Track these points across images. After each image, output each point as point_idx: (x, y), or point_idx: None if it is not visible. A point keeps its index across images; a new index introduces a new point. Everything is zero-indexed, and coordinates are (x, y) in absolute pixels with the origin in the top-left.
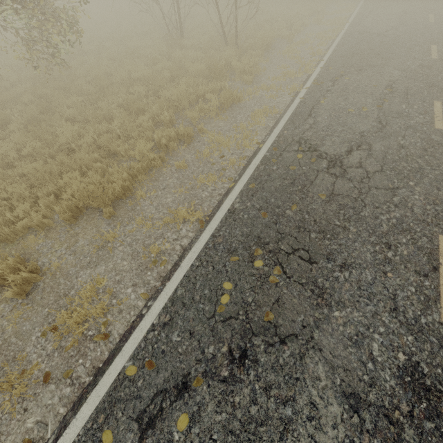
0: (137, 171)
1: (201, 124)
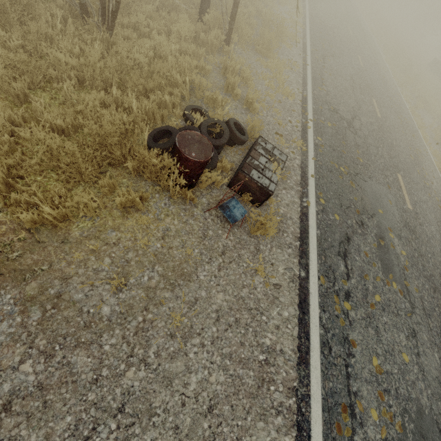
0: None
1: None
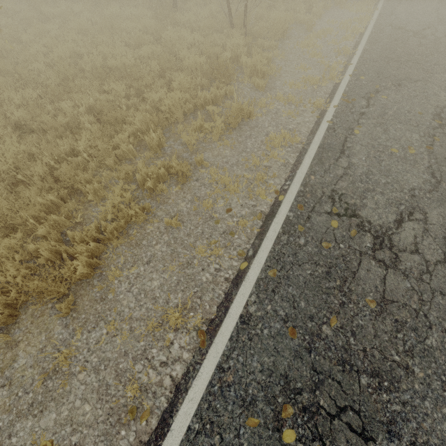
0: (110, 232)
1: (200, 156)
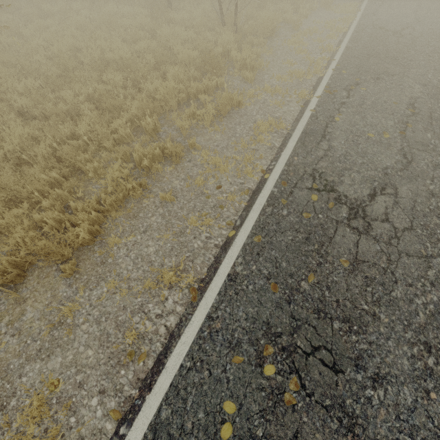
0: (109, 204)
1: (193, 139)
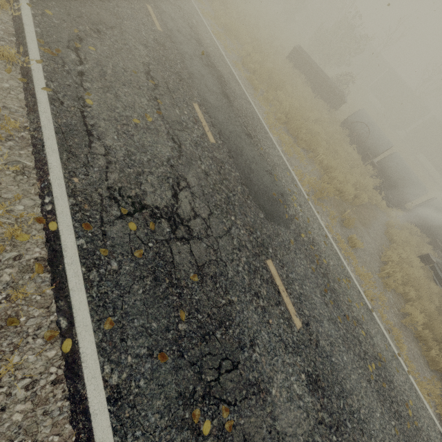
0: None
1: None
